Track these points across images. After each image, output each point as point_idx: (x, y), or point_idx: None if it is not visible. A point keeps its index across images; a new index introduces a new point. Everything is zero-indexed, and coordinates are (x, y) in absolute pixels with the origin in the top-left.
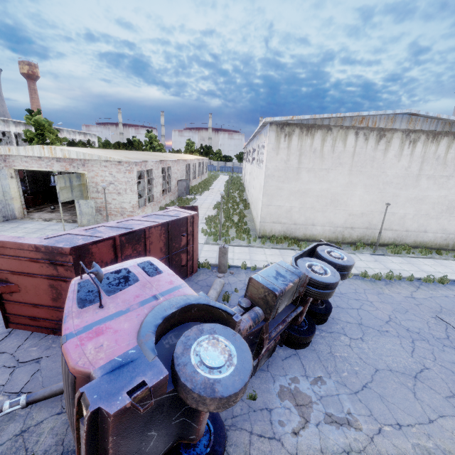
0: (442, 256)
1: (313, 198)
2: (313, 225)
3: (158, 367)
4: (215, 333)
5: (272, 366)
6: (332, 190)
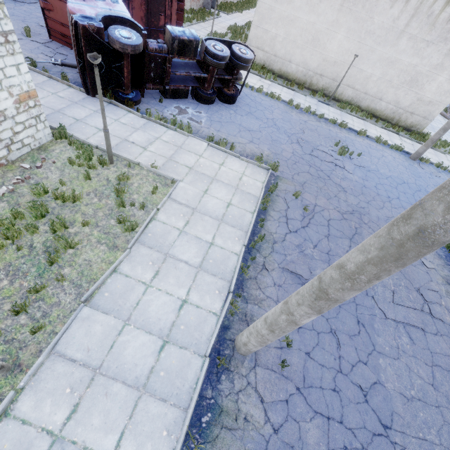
0: (377, 123)
1: (298, 30)
2: (290, 61)
3: (101, 24)
4: (131, 32)
5: (181, 101)
6: (317, 26)
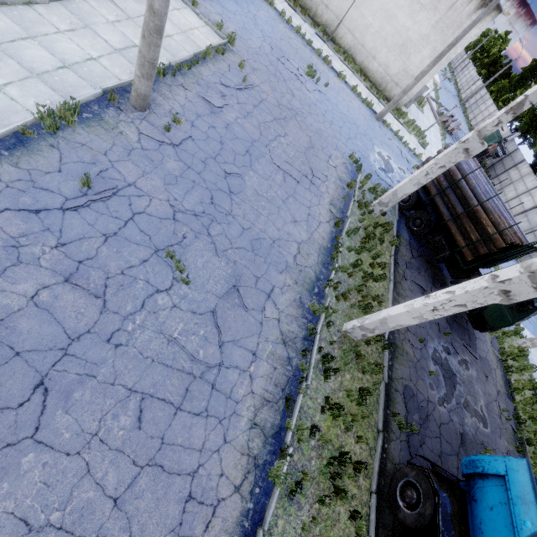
0: (365, 83)
1: None
2: None
3: None
4: None
5: None
6: None
